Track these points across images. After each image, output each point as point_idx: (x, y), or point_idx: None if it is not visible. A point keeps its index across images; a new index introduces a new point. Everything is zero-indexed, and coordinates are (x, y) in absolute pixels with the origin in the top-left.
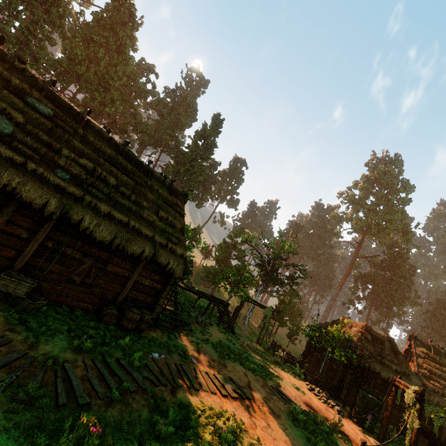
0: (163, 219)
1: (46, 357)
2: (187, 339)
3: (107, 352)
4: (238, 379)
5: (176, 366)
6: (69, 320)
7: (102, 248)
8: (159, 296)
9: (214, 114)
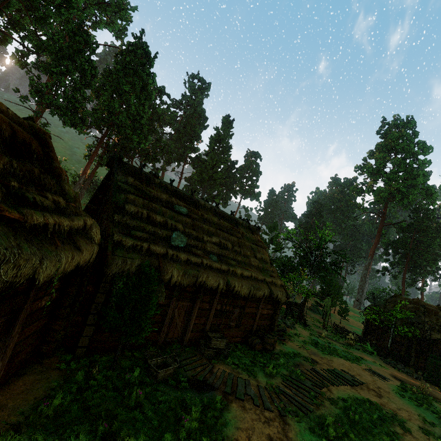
0: (259, 259)
1: (268, 386)
2: (294, 344)
3: (280, 372)
4: (347, 370)
5: (313, 371)
6: (244, 355)
7: (241, 298)
8: (273, 319)
9: (223, 117)
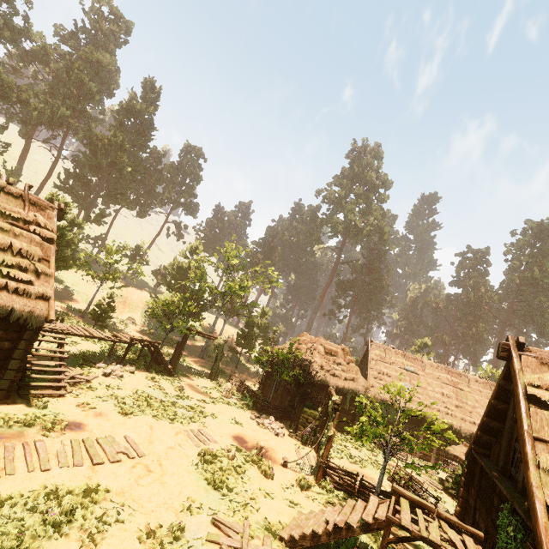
0: (2, 248)
1: None
2: (74, 402)
3: None
4: (137, 435)
5: (23, 447)
6: None
7: None
8: (9, 358)
9: (144, 79)
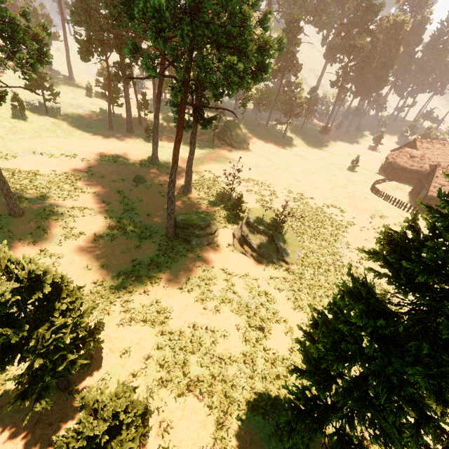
0: None
1: None
2: None
3: None
4: None
5: None
6: None
7: None
8: None
9: None
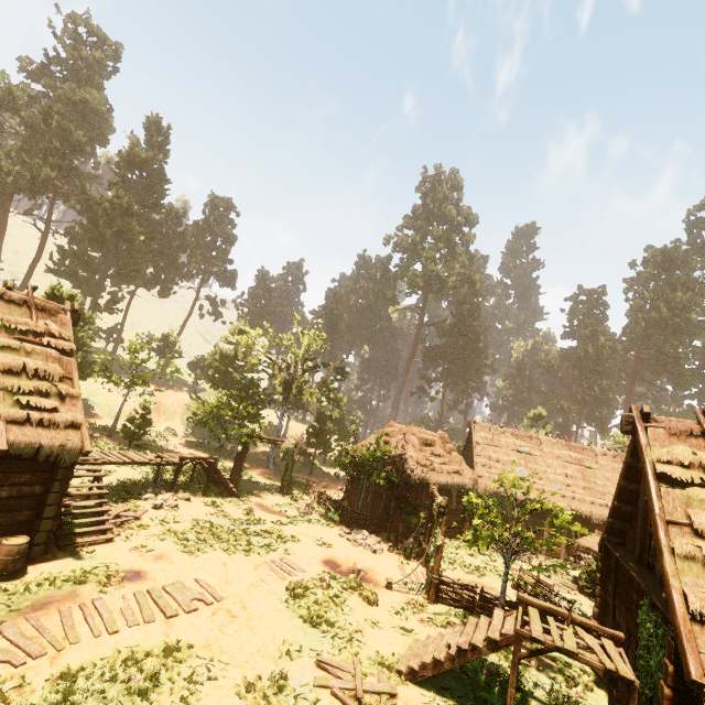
0: (15, 372)
1: None
2: (126, 546)
3: None
4: (210, 576)
5: (81, 609)
6: None
7: None
8: (42, 504)
9: (147, 118)
